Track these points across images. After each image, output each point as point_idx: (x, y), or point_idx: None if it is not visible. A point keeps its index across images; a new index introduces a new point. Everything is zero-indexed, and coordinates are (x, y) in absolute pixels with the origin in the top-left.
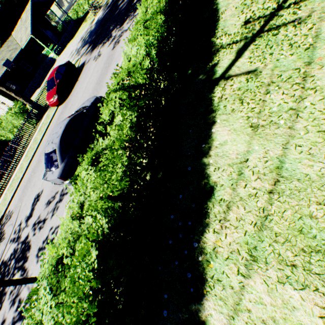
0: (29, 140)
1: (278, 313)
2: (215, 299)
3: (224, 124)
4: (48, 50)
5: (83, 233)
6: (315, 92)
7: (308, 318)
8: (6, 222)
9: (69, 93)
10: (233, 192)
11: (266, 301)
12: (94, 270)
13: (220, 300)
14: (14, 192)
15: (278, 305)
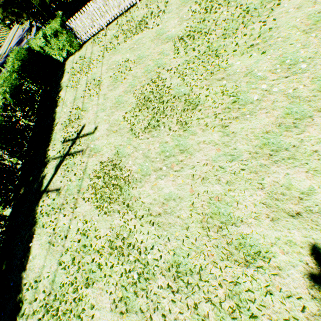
0: None
1: None
2: None
3: (38, 238)
4: None
5: None
6: (76, 217)
7: None
8: None
9: None
10: (31, 305)
11: None
12: None
13: None
14: None
15: None
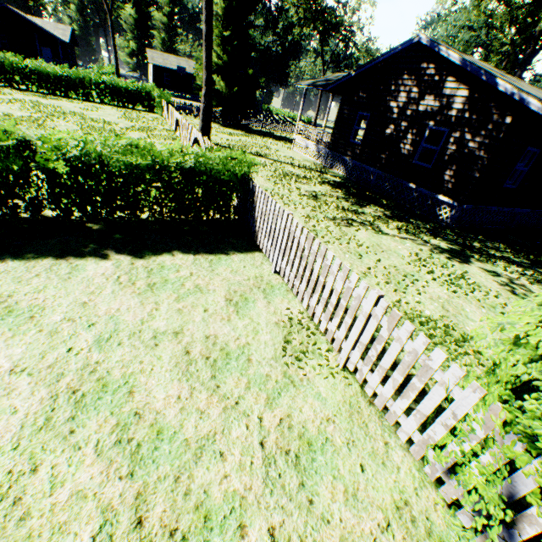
0: None
1: None
2: None
3: None
4: None
5: None
6: None
7: None
8: None
9: None
10: None
11: None
12: None
13: None
14: None
15: None
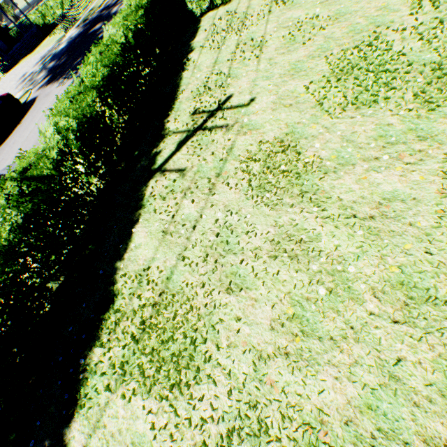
0: None
1: (125, 424)
2: (82, 419)
3: (145, 224)
4: None
5: None
6: (213, 206)
7: (143, 425)
8: None
9: (4, 139)
10: (130, 302)
11: (121, 414)
12: None
13: (86, 419)
14: None
15: (127, 417)
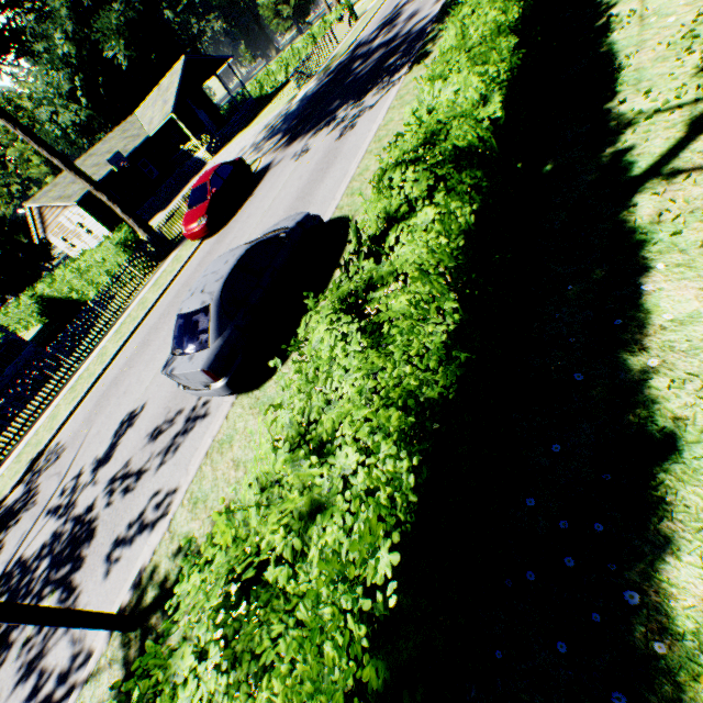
0: (128, 303)
1: None
2: None
3: (681, 274)
4: (195, 145)
5: (330, 492)
6: None
7: None
8: (46, 468)
9: (230, 217)
10: None
11: None
12: (366, 621)
13: None
14: (78, 404)
15: None
